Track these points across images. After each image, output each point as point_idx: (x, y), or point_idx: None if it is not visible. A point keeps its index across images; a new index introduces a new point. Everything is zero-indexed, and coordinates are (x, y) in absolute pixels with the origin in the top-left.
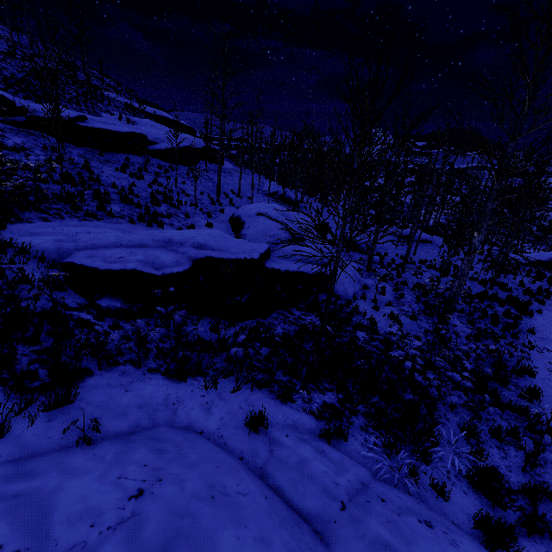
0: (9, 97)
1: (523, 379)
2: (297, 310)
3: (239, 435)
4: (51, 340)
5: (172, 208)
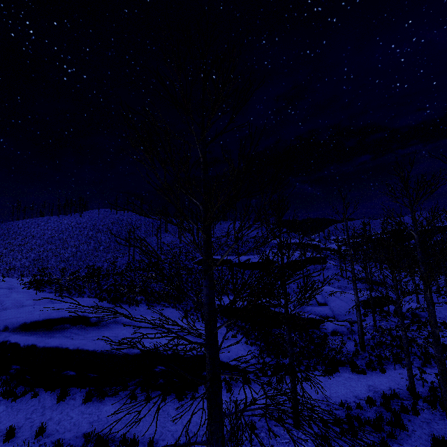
0: (229, 259)
1: (375, 372)
2: None
3: (230, 337)
4: None
5: None
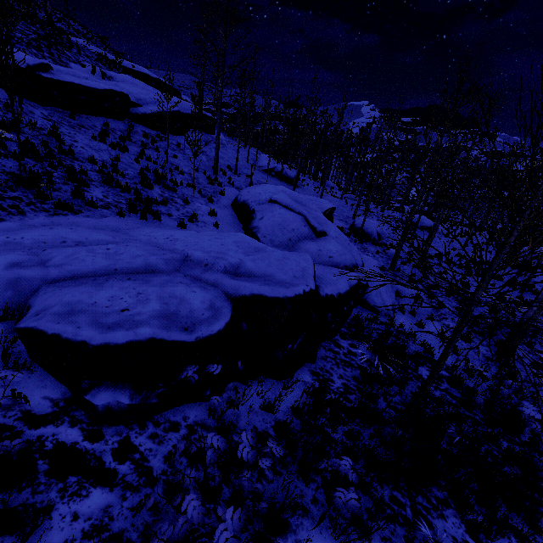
0: None
1: None
2: (342, 339)
3: None
4: None
5: (166, 190)
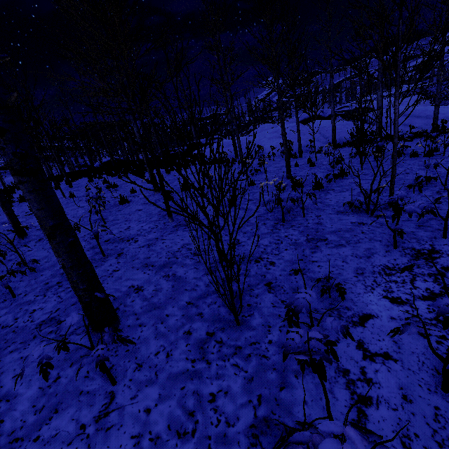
0: None
1: None
2: None
3: None
4: None
5: None
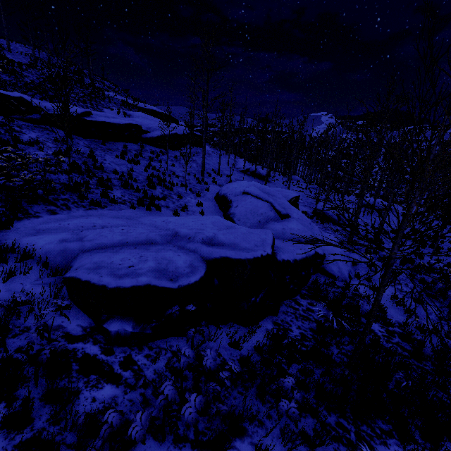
0: (27, 98)
1: None
2: (302, 299)
3: None
4: (46, 411)
5: (165, 190)
